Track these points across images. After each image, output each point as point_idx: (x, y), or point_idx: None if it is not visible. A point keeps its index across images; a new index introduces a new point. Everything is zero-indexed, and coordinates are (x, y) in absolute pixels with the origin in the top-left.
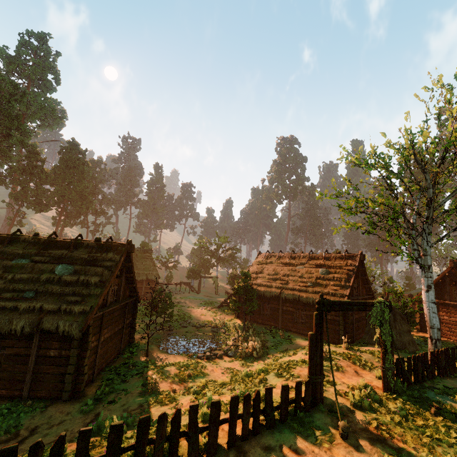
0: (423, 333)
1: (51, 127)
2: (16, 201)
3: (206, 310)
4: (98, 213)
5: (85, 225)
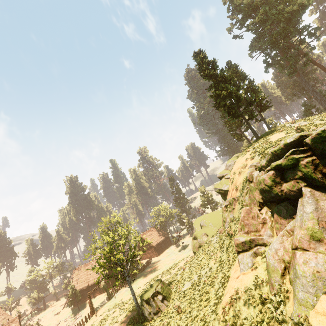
0: (142, 260)
1: None
2: None
3: (57, 315)
4: None
5: None
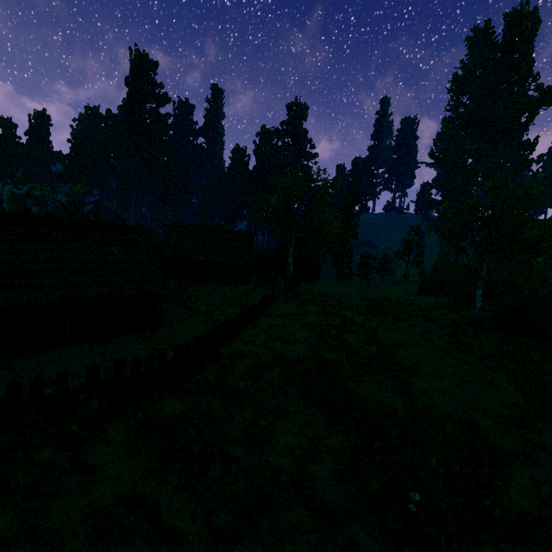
0: None
1: None
2: None
3: None
4: None
5: None
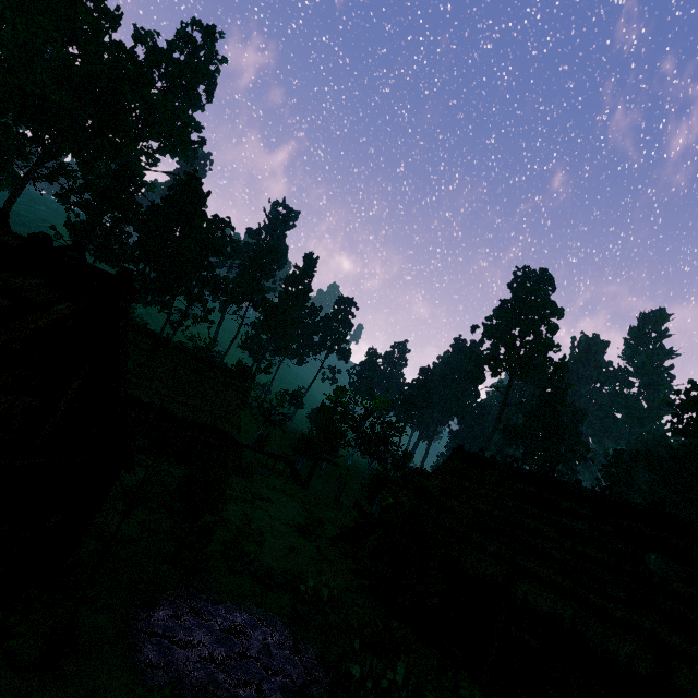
0: None
1: (174, 153)
2: (71, 233)
3: (302, 536)
4: (193, 296)
5: (167, 309)
